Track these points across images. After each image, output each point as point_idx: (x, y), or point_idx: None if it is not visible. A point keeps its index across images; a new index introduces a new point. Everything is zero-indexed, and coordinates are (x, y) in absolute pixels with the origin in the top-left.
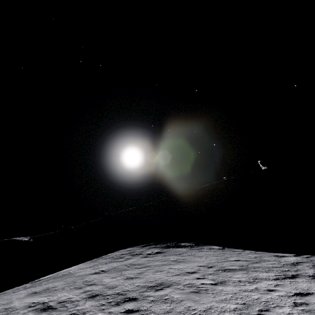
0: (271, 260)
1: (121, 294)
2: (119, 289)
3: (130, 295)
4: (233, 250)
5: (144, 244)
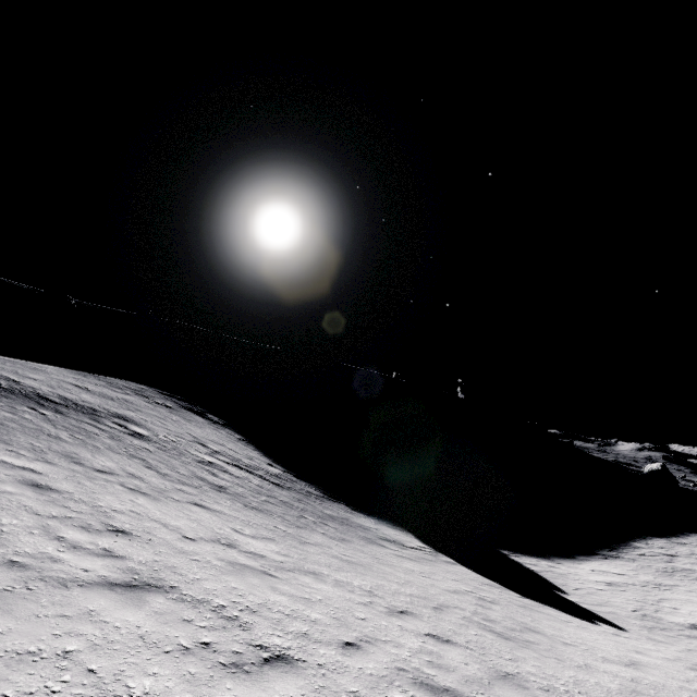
0: (257, 462)
1: (91, 408)
2: (92, 406)
3: (97, 412)
4: (248, 445)
5: (168, 393)
